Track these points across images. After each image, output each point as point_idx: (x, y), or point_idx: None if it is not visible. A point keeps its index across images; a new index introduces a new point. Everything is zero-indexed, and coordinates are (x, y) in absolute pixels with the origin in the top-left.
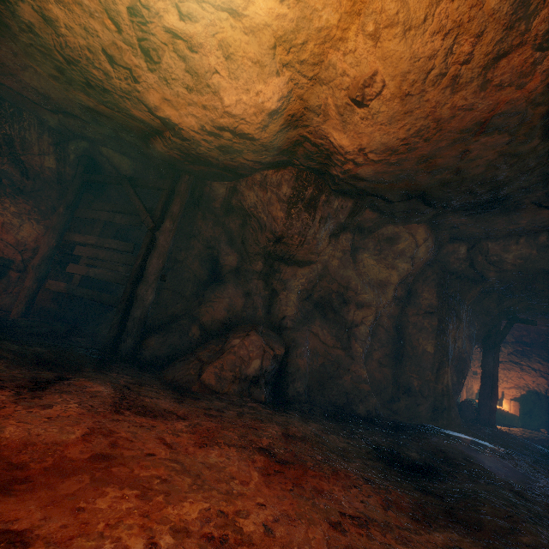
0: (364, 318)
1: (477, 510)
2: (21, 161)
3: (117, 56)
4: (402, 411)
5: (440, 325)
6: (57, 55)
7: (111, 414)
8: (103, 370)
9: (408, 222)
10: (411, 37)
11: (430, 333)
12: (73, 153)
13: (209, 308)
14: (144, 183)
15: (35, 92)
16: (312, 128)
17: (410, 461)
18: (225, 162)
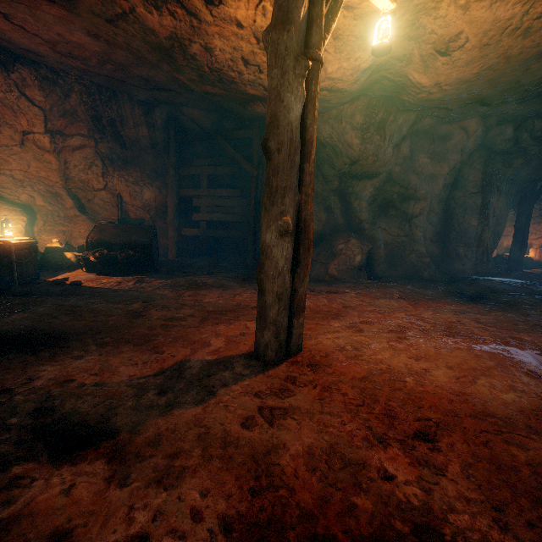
0: (422, 210)
1: (515, 305)
2: (120, 136)
3: (251, 59)
4: (451, 271)
5: (483, 202)
6: (205, 68)
7: (320, 295)
8: None
9: (462, 120)
10: (496, 7)
11: (474, 210)
12: (159, 119)
13: None
14: (234, 136)
15: (139, 78)
16: (393, 70)
17: (471, 295)
18: None
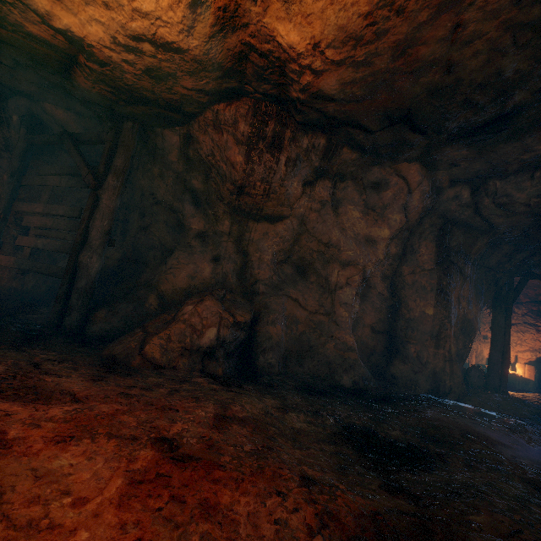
0: (350, 279)
1: (467, 523)
2: None
3: None
4: (398, 380)
5: (440, 283)
6: None
7: None
8: (25, 346)
9: (396, 161)
10: None
11: (428, 292)
12: (15, 114)
13: (169, 275)
14: (87, 137)
15: None
16: (253, 26)
17: (389, 443)
18: (164, 96)
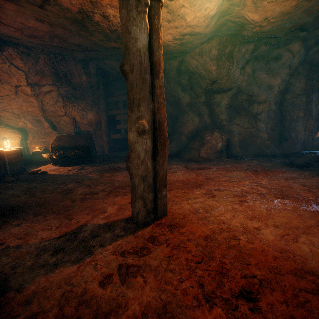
0: (263, 109)
1: None
2: (71, 83)
3: None
4: (286, 149)
5: (307, 100)
6: (106, 31)
7: (192, 171)
8: None
9: (288, 44)
10: None
11: (301, 106)
12: (92, 69)
13: (186, 127)
14: None
15: (75, 45)
16: (234, 14)
17: (300, 164)
18: (180, 49)
